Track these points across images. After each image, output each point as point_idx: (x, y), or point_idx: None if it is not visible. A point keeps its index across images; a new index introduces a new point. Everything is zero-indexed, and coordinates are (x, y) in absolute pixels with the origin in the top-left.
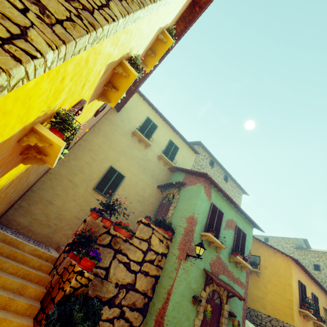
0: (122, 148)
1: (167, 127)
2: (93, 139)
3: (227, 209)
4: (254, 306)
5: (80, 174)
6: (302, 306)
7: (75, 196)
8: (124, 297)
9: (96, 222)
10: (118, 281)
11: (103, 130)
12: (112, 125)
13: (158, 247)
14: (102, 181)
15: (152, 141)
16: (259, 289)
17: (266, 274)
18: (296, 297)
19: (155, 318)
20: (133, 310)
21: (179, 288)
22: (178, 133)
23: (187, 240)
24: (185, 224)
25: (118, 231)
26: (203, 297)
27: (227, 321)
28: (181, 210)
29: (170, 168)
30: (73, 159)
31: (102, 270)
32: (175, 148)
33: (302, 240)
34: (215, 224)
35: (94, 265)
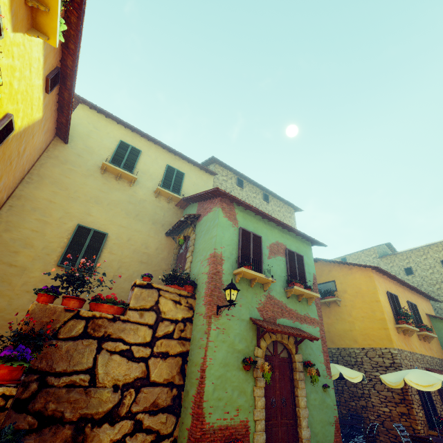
0: (91, 195)
1: (157, 149)
2: (34, 192)
3: (266, 230)
4: (343, 344)
5: (27, 250)
6: (398, 320)
7: (27, 286)
8: (135, 400)
9: (49, 306)
10: (116, 381)
11: (49, 174)
12: (62, 165)
13: (175, 312)
14: (69, 250)
15: (137, 173)
16: (343, 321)
17: (348, 299)
18: (388, 313)
19: (191, 411)
20: (155, 413)
21: (216, 357)
22: (176, 153)
23: (213, 288)
24: (207, 267)
25: (98, 310)
26: (258, 356)
27: (304, 375)
28: (200, 252)
29: (178, 203)
30: (6, 230)
31: (82, 374)
32: (178, 175)
33: (385, 246)
34: (252, 254)
35: (17, 371)
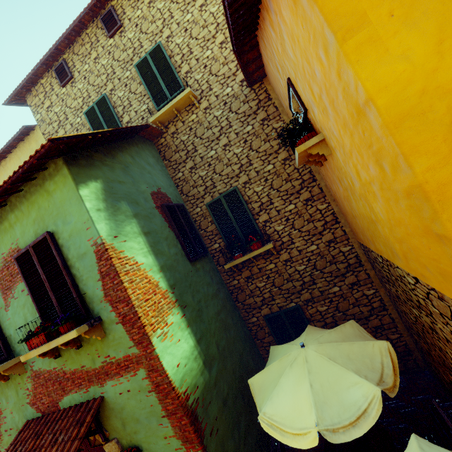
0: None
1: None
2: None
3: None
4: (382, 251)
5: None
6: None
7: None
8: None
9: None
10: None
11: None
12: None
13: None
14: None
15: None
16: (354, 195)
17: (326, 129)
18: None
19: None
20: None
21: None
22: None
23: None
24: None
25: None
26: None
27: None
28: None
29: None
30: None
31: None
32: None
33: None
34: None
35: None
